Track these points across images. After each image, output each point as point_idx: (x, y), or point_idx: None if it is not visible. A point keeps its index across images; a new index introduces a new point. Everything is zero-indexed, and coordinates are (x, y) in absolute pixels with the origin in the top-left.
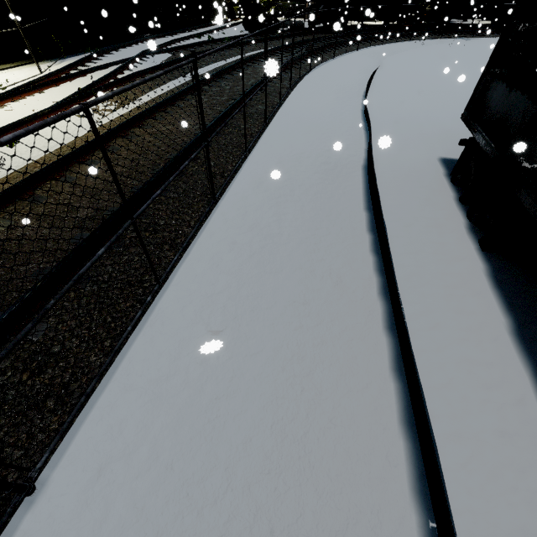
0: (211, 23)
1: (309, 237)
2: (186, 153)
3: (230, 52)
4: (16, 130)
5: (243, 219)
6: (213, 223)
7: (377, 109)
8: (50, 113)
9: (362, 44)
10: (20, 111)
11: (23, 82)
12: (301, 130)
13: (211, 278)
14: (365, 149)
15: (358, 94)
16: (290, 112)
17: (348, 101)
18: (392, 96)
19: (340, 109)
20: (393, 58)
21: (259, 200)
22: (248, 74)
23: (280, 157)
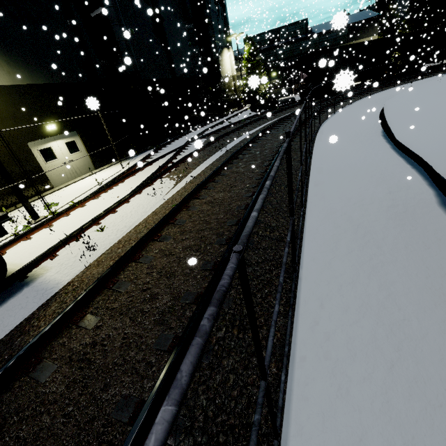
0: (227, 113)
1: (445, 319)
2: (247, 219)
3: (248, 128)
4: (106, 215)
5: (342, 297)
6: (305, 306)
7: (416, 143)
8: (129, 197)
9: (352, 99)
10: (109, 199)
11: (111, 177)
12: (345, 176)
13: (351, 423)
14: (426, 184)
15: (376, 134)
16: (323, 162)
17: (373, 142)
18: (421, 130)
19: (371, 150)
20: (392, 101)
21: (348, 267)
22: (270, 139)
23: (341, 208)
